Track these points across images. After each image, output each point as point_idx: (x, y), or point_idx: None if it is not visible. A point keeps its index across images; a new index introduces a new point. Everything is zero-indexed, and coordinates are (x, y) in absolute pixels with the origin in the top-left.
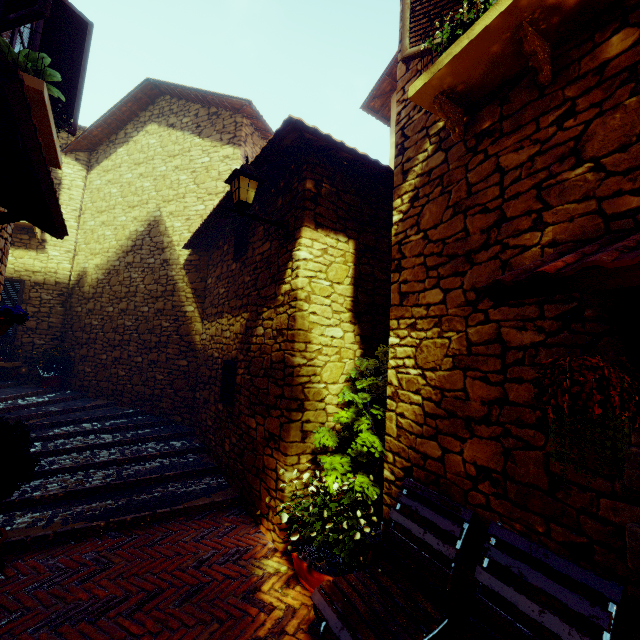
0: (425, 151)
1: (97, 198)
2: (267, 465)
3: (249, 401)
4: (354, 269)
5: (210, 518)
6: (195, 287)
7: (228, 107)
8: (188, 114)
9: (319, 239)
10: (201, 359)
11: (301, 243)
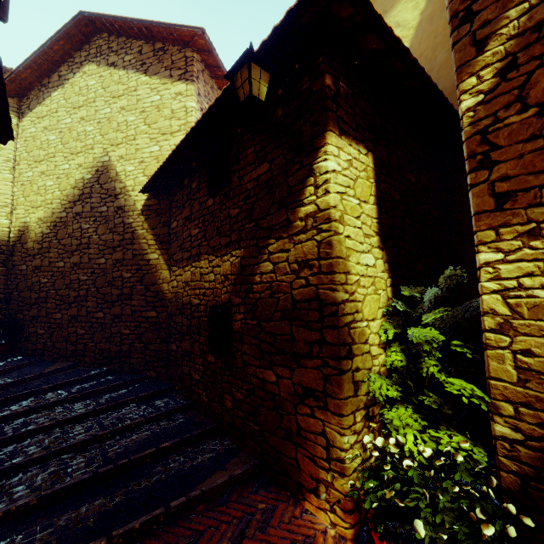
0: (522, 2)
1: (33, 147)
2: (305, 427)
3: (259, 350)
4: (375, 186)
5: (236, 500)
6: (157, 233)
7: (175, 41)
8: (130, 51)
9: (344, 148)
10: (173, 308)
11: (327, 151)
